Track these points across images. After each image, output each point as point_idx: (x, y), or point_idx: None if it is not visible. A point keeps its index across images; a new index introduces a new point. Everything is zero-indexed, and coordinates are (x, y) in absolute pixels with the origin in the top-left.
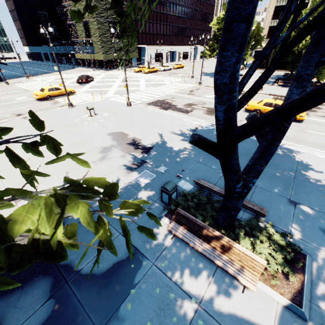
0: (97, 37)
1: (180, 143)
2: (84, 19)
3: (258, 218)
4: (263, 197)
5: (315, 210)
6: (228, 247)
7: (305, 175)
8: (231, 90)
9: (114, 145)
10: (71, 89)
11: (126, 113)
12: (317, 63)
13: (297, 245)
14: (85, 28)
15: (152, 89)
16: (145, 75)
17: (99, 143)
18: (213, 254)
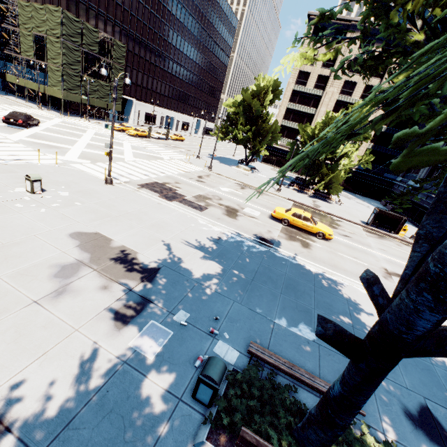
0: (57, 65)
1: (201, 263)
2: (39, 33)
3: None
4: (333, 366)
5: (391, 381)
6: None
7: (361, 321)
8: None
9: (83, 261)
10: None
11: (104, 196)
12: None
13: None
14: (37, 44)
15: (144, 163)
16: (131, 138)
17: (50, 254)
18: None
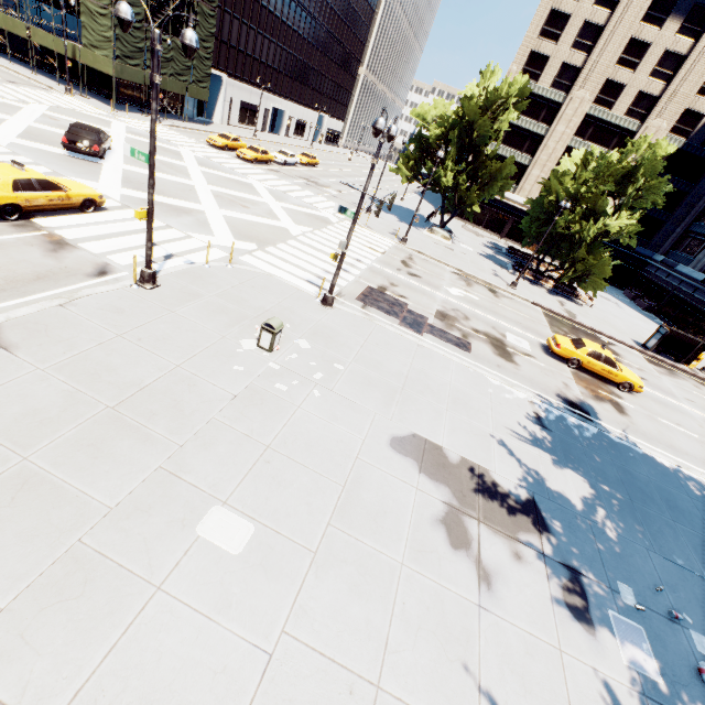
0: (102, 2)
1: (563, 477)
2: None
3: None
4: None
5: None
6: None
7: None
8: None
9: (453, 504)
10: (91, 189)
11: (351, 341)
12: None
13: None
14: None
15: (319, 237)
16: (251, 168)
17: (410, 498)
18: None
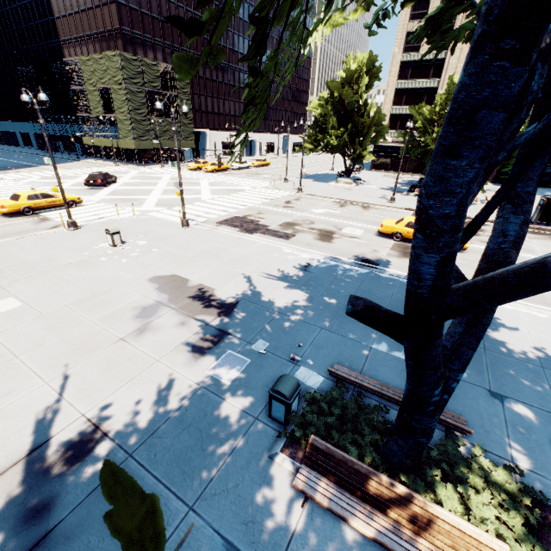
0: (124, 114)
1: (284, 293)
2: (103, 85)
3: (456, 437)
4: None
5: (534, 408)
6: (426, 518)
7: (499, 342)
8: (456, 227)
9: (162, 301)
10: (74, 196)
11: (181, 239)
12: (540, 176)
13: (531, 485)
14: (103, 98)
15: (223, 198)
16: (209, 175)
17: (132, 298)
18: (397, 539)
